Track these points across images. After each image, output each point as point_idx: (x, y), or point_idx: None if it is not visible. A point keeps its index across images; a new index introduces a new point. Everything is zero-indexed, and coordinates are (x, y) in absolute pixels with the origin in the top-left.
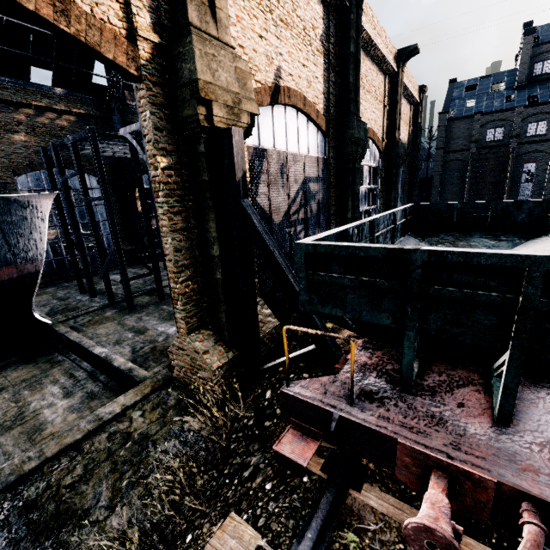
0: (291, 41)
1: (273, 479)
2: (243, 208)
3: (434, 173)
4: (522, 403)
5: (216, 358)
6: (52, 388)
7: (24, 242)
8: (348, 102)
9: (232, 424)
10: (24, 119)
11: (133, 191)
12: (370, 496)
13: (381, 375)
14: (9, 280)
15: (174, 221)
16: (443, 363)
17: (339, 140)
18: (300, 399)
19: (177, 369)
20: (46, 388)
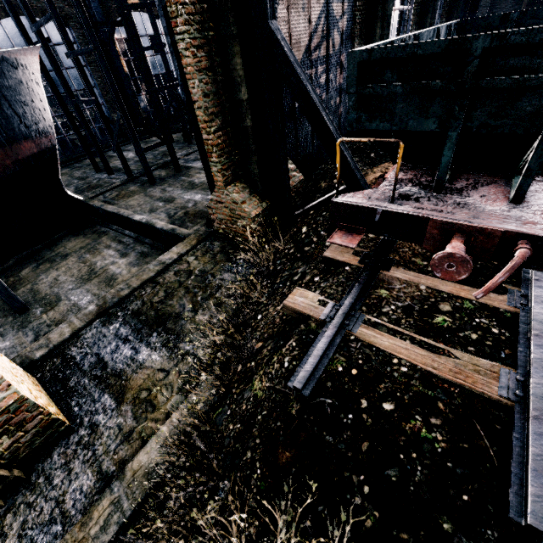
0: None
1: (320, 275)
2: (272, 33)
3: None
4: (535, 191)
5: (256, 203)
6: (108, 252)
7: (30, 112)
8: None
9: (274, 256)
10: None
11: (113, 43)
12: (397, 273)
13: (415, 185)
14: (32, 156)
15: (198, 58)
16: (471, 173)
17: None
18: (348, 204)
19: (217, 223)
20: (103, 252)
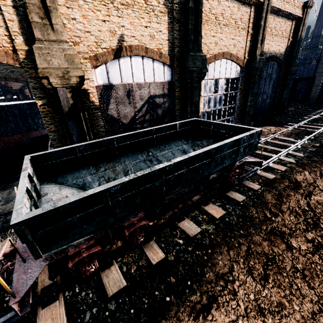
0: (133, 15)
1: None
2: (69, 125)
3: (317, 73)
4: None
5: None
6: None
7: (41, 121)
8: (188, 43)
9: None
10: None
11: None
12: None
13: None
14: (37, 137)
15: (50, 127)
16: None
17: (182, 69)
18: None
19: None
20: None
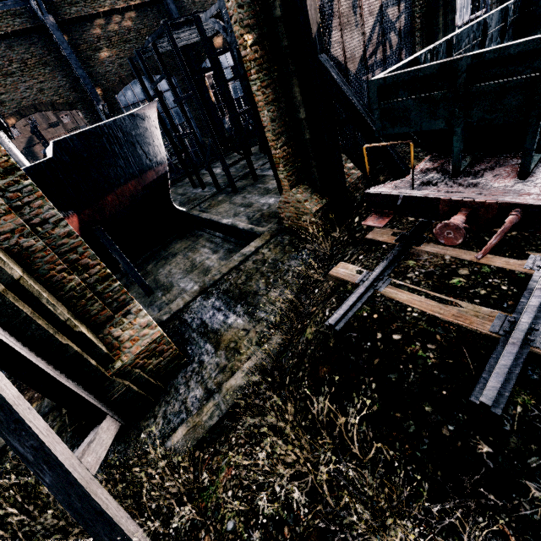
0: None
1: (364, 254)
2: (321, 64)
3: None
4: None
5: (315, 200)
6: (204, 250)
7: (152, 150)
8: None
9: (332, 244)
10: (100, 33)
11: (203, 81)
12: (426, 247)
13: (439, 172)
14: (153, 181)
15: (266, 94)
16: (495, 156)
17: None
18: (377, 194)
19: (286, 220)
20: (201, 250)
